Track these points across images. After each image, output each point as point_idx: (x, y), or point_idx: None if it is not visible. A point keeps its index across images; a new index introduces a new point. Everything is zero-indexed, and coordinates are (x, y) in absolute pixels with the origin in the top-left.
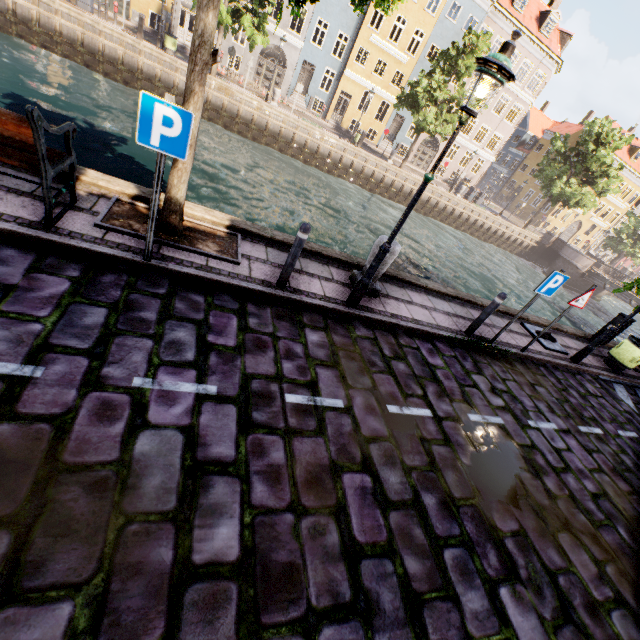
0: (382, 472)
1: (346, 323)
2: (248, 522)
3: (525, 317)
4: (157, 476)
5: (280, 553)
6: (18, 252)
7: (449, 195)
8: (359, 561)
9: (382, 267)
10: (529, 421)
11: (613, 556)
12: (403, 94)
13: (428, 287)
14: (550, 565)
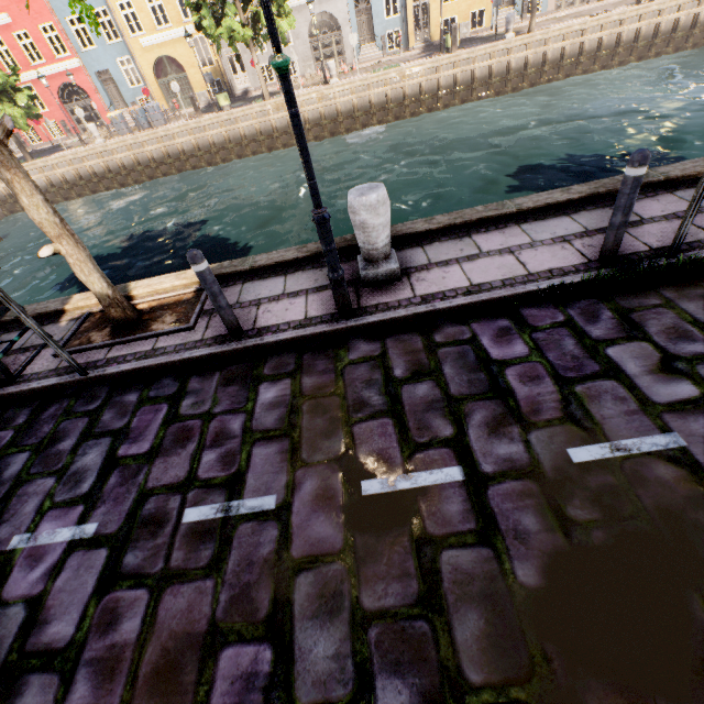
0: (302, 635)
1: (335, 347)
2: None
3: None
4: None
5: None
6: None
7: (636, 10)
8: None
9: (374, 235)
10: None
11: None
12: None
13: (522, 209)
14: None
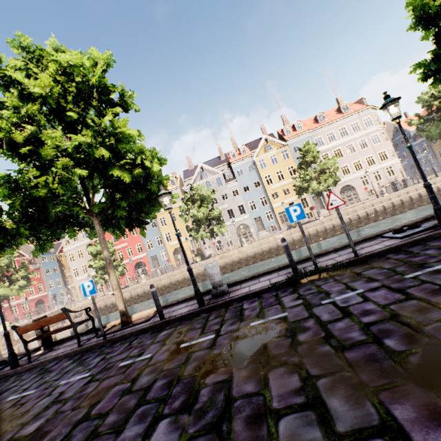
0: (141, 378)
1: (194, 317)
2: (49, 418)
3: (389, 230)
4: (35, 411)
5: (49, 427)
6: (65, 359)
7: (376, 200)
8: (81, 423)
9: (213, 277)
10: (324, 301)
11: (344, 367)
12: (297, 191)
13: (280, 267)
14: (236, 394)
